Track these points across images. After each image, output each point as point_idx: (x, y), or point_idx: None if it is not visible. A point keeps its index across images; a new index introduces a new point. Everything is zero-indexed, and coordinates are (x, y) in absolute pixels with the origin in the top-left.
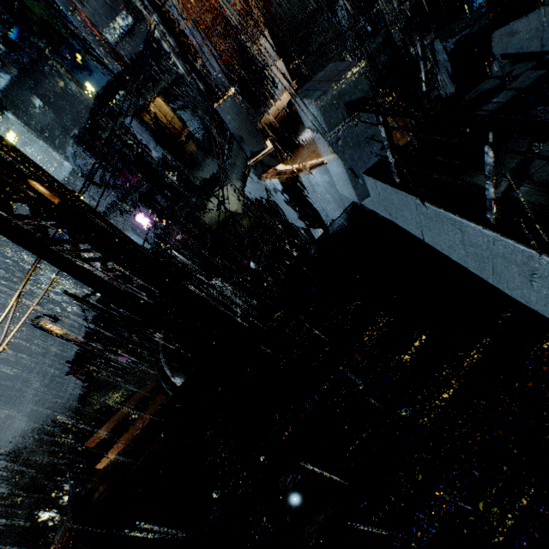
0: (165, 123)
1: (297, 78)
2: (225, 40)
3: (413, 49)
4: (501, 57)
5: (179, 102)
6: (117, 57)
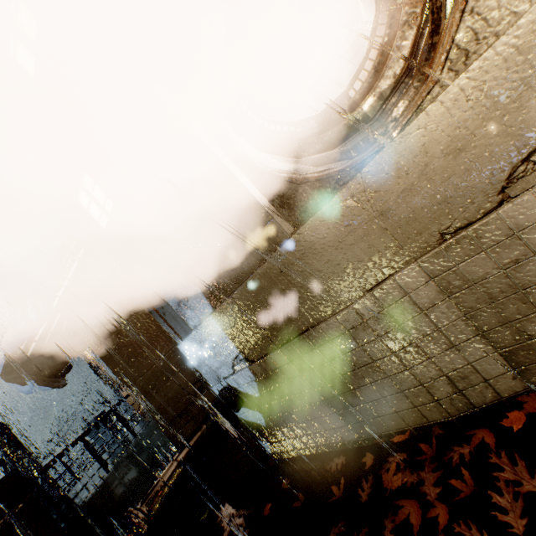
0: None
1: None
2: None
3: None
4: None
5: None
6: None
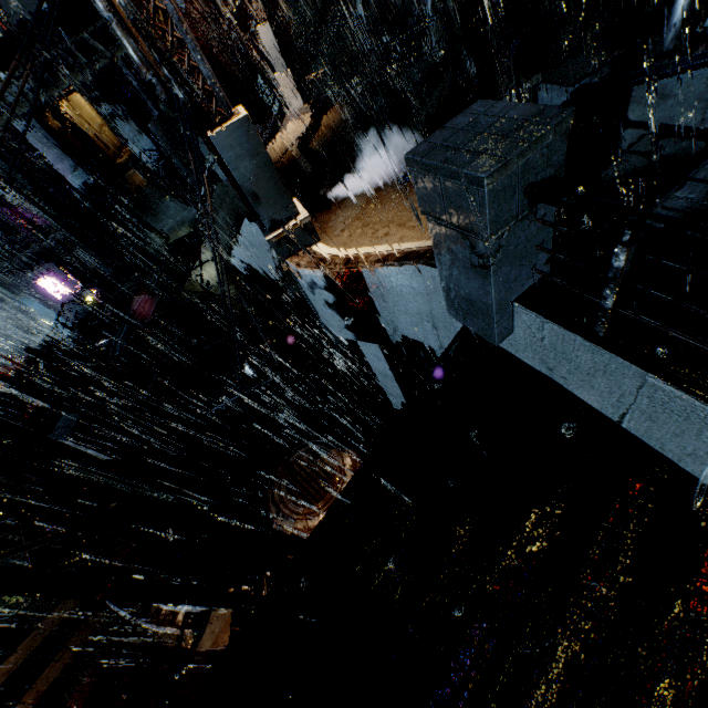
0: (88, 135)
1: (311, 100)
2: (192, 24)
3: (499, 90)
4: (638, 126)
5: (115, 106)
6: None
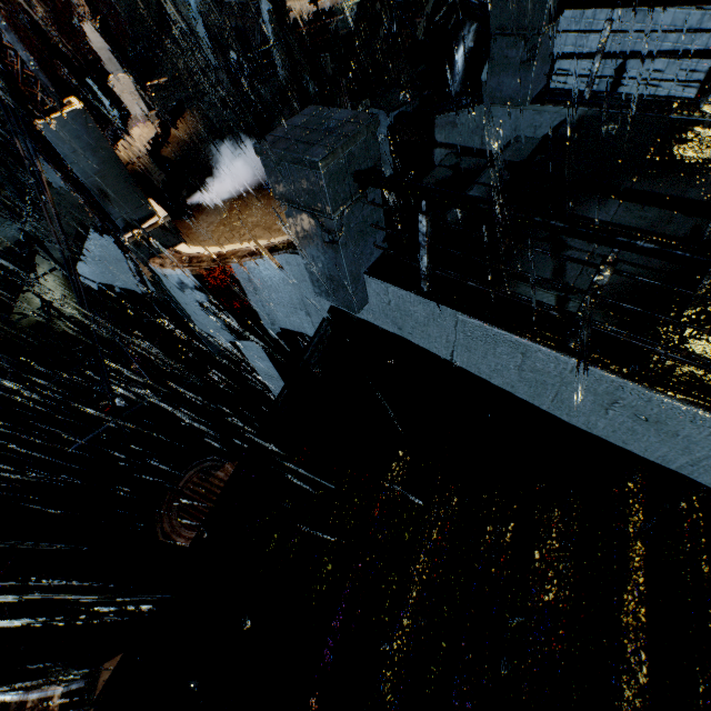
0: None
1: (157, 108)
2: None
3: None
4: (444, 146)
5: None
6: None
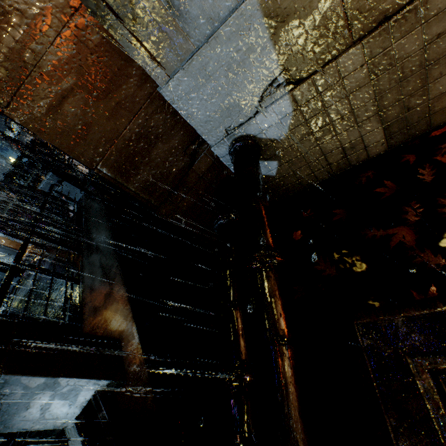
0: None
1: None
2: None
3: None
4: None
5: None
6: (18, 145)
